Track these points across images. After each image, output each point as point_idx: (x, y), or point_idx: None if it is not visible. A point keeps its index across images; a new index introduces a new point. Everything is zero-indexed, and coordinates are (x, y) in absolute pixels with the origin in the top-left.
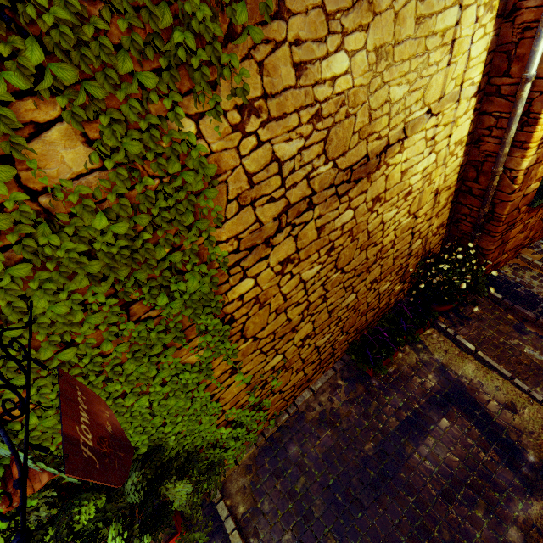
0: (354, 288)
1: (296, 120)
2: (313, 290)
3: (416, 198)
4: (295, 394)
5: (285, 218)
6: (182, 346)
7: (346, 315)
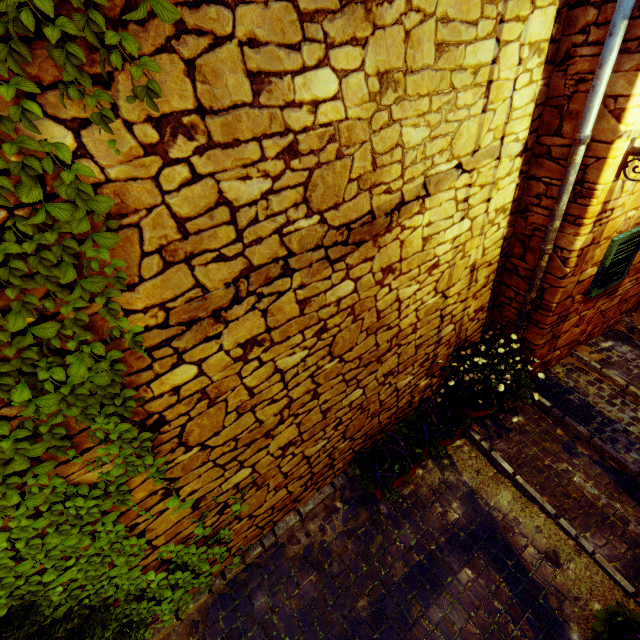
0: (359, 382)
1: (257, 151)
2: (296, 383)
3: (445, 273)
4: (275, 519)
5: (246, 285)
6: (72, 459)
7: (349, 415)
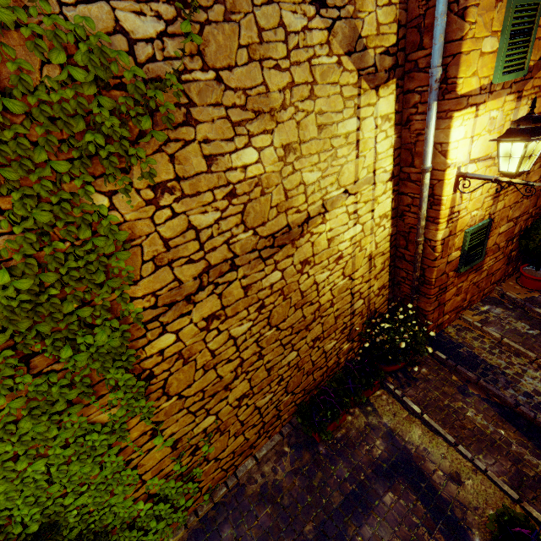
0: (294, 346)
1: (211, 196)
2: (246, 347)
3: (348, 262)
4: (236, 463)
5: (207, 277)
6: (92, 403)
7: (289, 373)
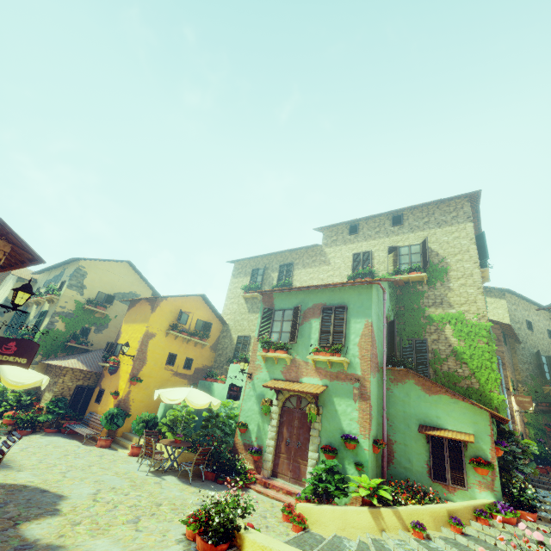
0: None
1: None
2: None
3: None
4: None
5: None
6: None
7: None
